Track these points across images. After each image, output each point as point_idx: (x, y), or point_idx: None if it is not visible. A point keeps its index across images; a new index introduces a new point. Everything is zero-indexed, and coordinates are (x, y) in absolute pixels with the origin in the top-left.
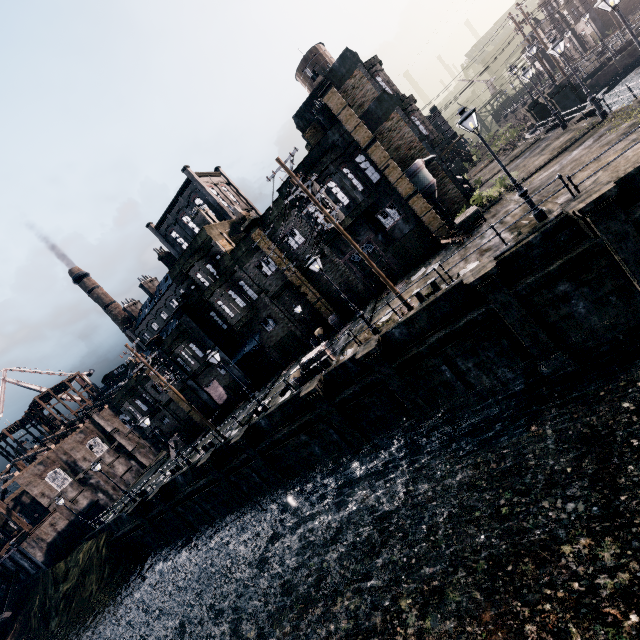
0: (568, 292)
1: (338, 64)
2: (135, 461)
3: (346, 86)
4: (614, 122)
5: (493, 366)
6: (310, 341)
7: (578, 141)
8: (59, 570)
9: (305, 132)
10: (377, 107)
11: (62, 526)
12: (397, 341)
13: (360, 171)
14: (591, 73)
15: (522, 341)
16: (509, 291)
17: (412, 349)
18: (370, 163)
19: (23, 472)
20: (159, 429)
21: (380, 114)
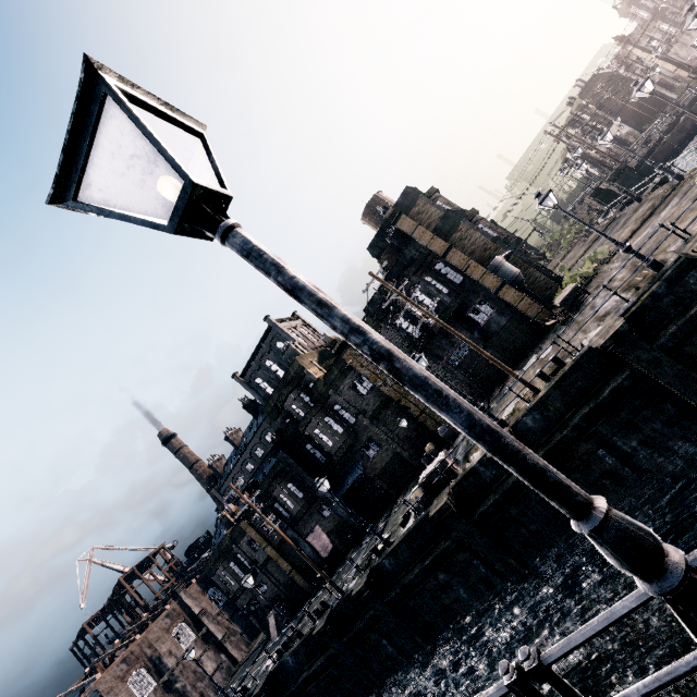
0: None
1: (401, 199)
2: (225, 654)
3: (412, 214)
4: (694, 179)
5: (665, 440)
6: (421, 460)
7: (661, 204)
8: None
9: (380, 258)
10: (444, 223)
11: None
12: (532, 430)
13: (442, 277)
14: (645, 156)
15: (691, 401)
16: (651, 346)
17: (553, 436)
18: (450, 268)
19: (105, 674)
20: (255, 601)
21: (448, 228)
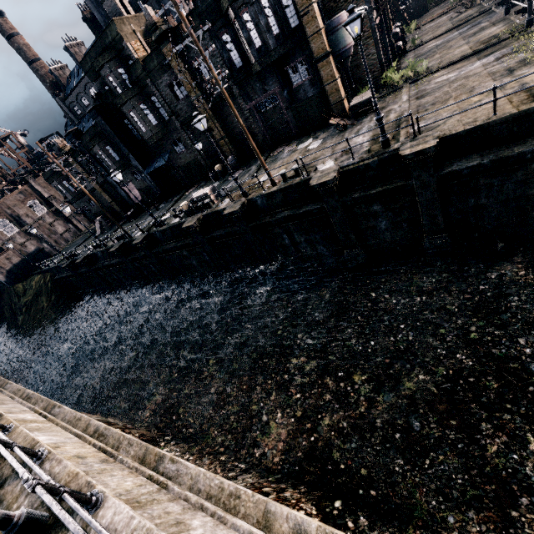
0: (378, 212)
1: None
2: (72, 225)
3: None
4: (525, 42)
5: (317, 244)
6: (209, 174)
7: (493, 47)
8: (19, 289)
9: None
10: None
11: (16, 261)
12: (258, 207)
13: (280, 7)
14: None
15: (338, 235)
16: (339, 199)
17: (266, 217)
18: (292, 1)
19: None
20: (87, 208)
21: None
